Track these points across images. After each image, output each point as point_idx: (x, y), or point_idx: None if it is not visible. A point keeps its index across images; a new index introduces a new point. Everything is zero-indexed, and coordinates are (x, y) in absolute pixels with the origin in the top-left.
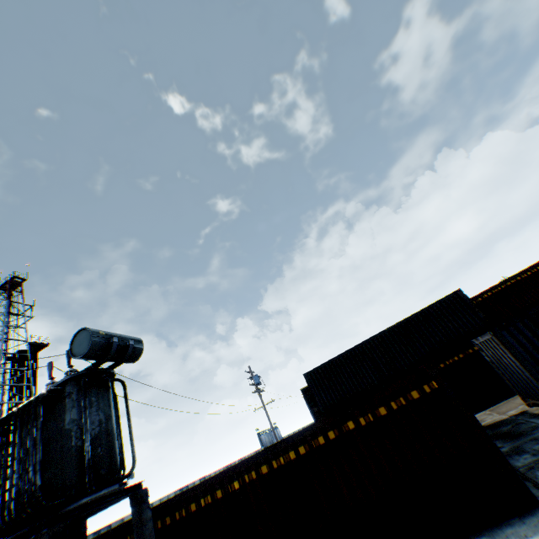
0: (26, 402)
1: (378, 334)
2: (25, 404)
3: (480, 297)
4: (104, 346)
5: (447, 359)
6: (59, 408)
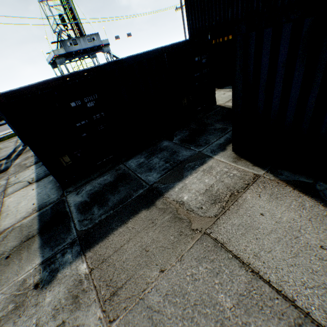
0: None
1: None
2: None
3: None
4: None
5: None
6: None
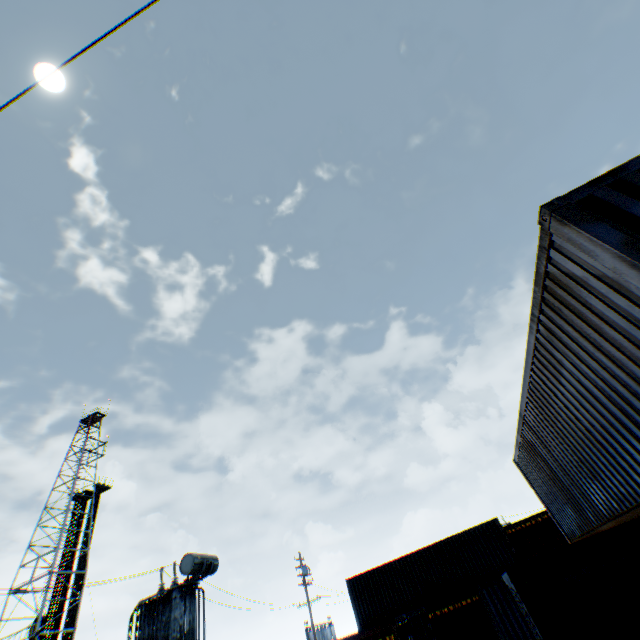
0: (151, 599)
1: (419, 550)
2: (151, 600)
3: (540, 516)
4: (199, 566)
5: (475, 593)
6: (168, 606)
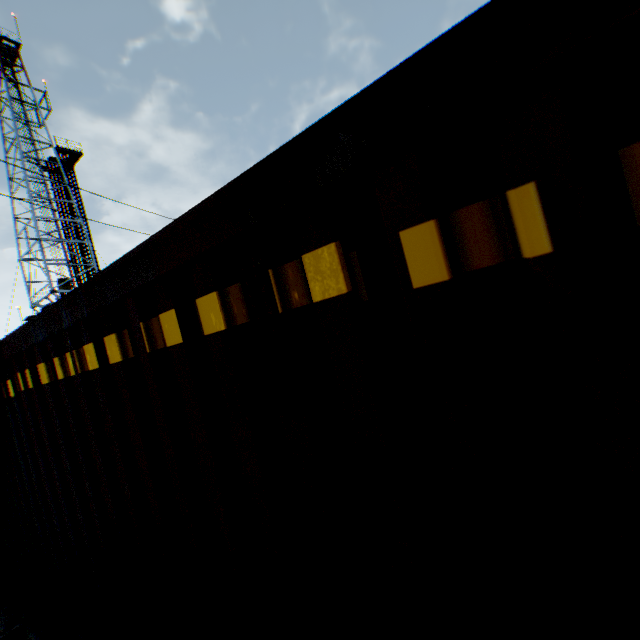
0: None
1: None
2: None
3: None
4: None
5: None
6: None
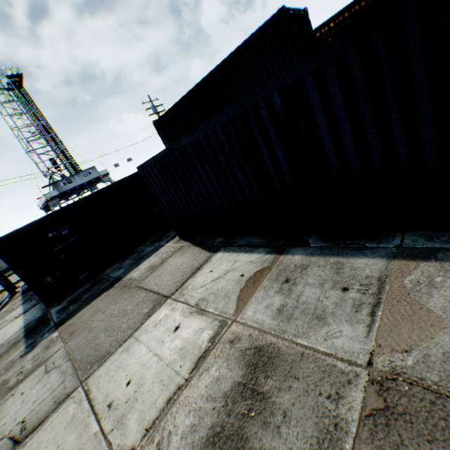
0: None
1: (197, 86)
2: None
3: None
4: None
5: None
6: None
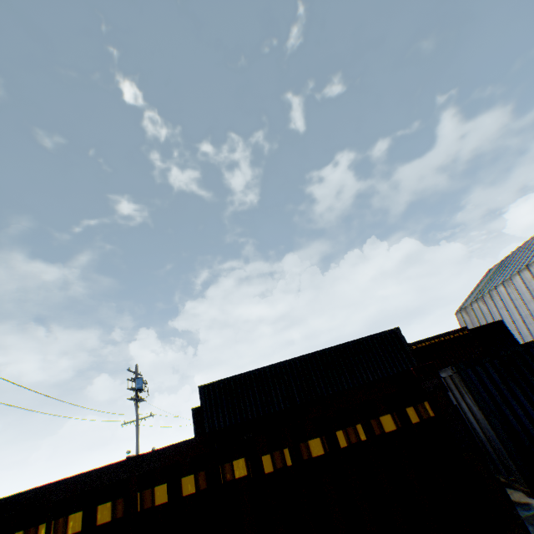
0: None
1: (302, 357)
2: None
3: None
4: None
5: None
6: None
